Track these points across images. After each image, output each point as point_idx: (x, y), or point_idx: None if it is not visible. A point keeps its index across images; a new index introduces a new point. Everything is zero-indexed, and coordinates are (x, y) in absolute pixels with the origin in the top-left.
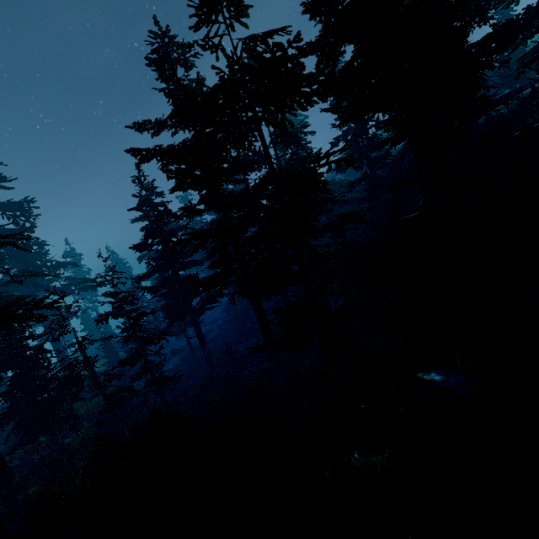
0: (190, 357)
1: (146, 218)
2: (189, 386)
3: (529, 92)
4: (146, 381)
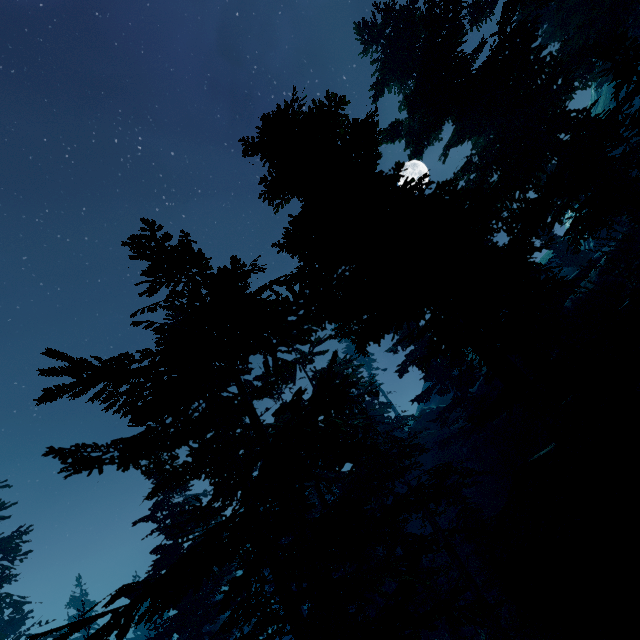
0: None
1: (162, 530)
2: None
3: (603, 263)
4: None
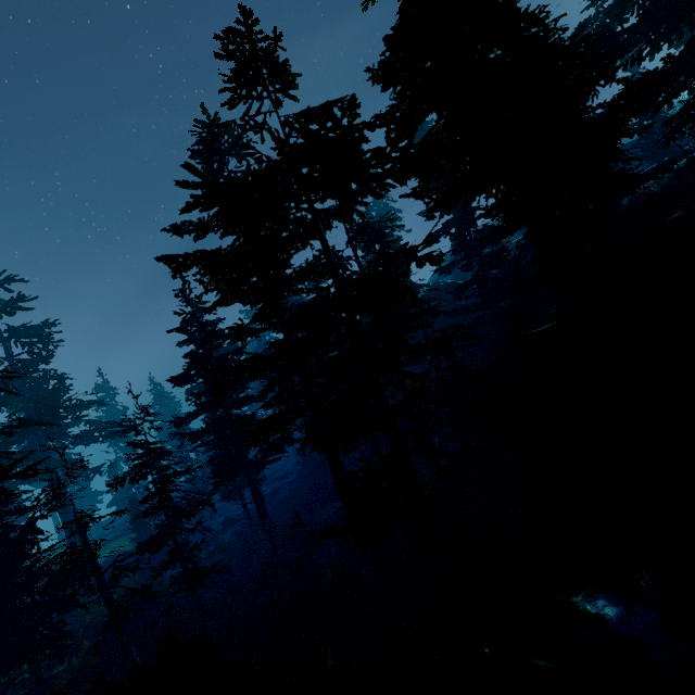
0: (248, 530)
1: (192, 341)
2: (243, 579)
3: (684, 163)
4: (173, 576)
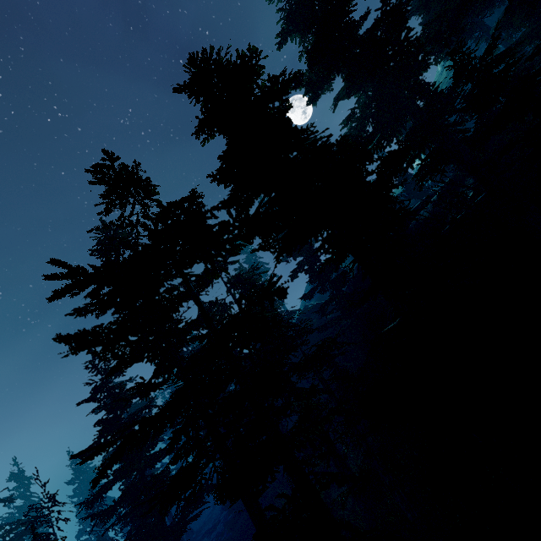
0: None
1: (102, 407)
2: None
3: (436, 198)
4: None
